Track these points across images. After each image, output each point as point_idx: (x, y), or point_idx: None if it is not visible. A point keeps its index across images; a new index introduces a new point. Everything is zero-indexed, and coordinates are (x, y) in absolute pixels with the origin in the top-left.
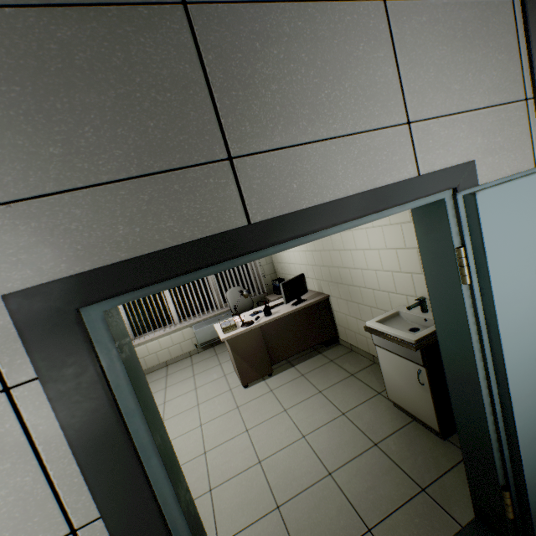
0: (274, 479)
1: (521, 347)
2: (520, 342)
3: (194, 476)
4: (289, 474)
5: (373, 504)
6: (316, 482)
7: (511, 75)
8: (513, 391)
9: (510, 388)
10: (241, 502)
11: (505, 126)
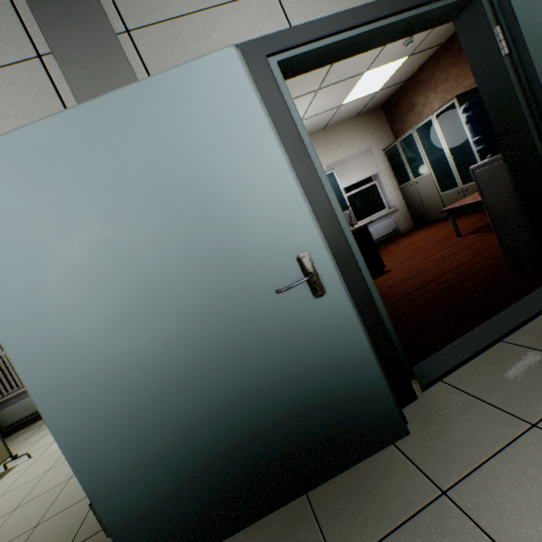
0: (62, 496)
1: (31, 336)
2: (28, 330)
3: (20, 495)
4: (76, 490)
5: (96, 521)
6: (84, 498)
7: (6, 35)
8: (34, 388)
9: (26, 384)
10: (21, 520)
11: (7, 91)
